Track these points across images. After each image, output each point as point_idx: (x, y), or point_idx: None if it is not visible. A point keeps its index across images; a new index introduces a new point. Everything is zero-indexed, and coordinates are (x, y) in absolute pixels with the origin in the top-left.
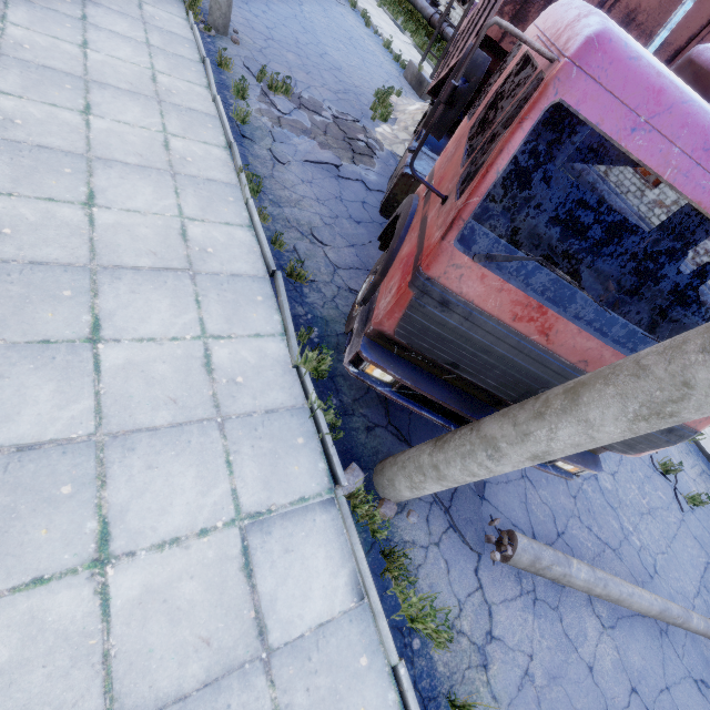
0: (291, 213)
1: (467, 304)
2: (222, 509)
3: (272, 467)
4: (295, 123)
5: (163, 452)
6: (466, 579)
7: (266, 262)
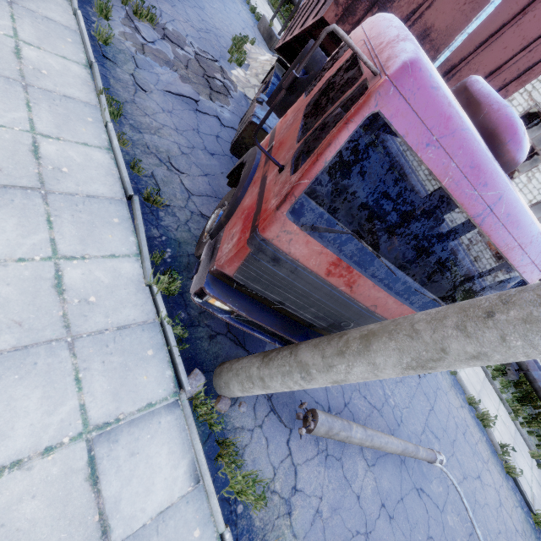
0: (150, 140)
1: (294, 262)
2: (69, 425)
3: (122, 379)
4: (159, 53)
5: (5, 376)
6: (280, 450)
7: (124, 185)
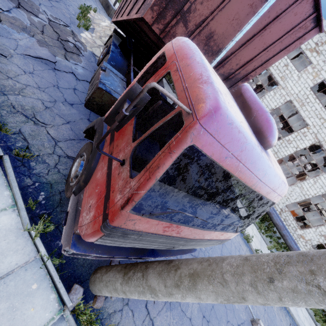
0: (15, 100)
1: (139, 232)
2: None
3: (10, 321)
4: (15, 20)
5: None
6: (142, 314)
7: None
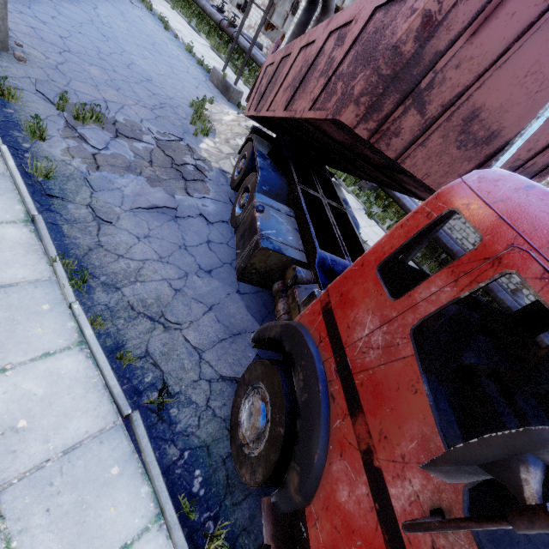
0: (133, 293)
1: None
2: None
3: None
4: (115, 158)
5: None
6: None
7: (114, 399)
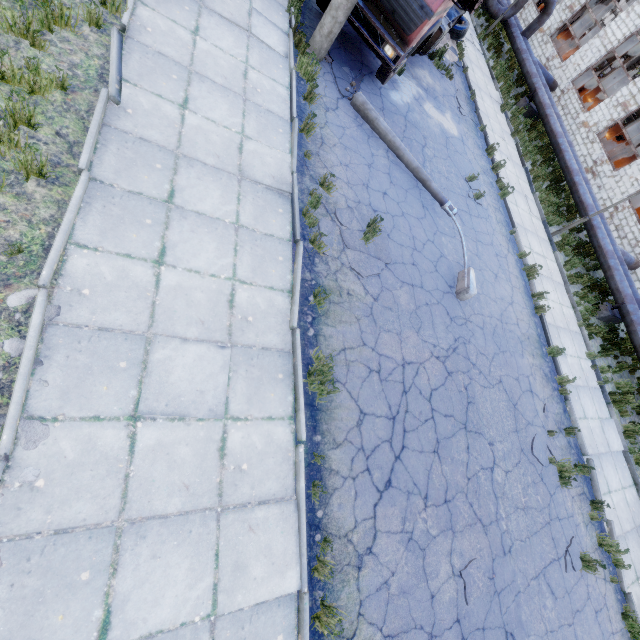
0: None
1: None
2: (245, 0)
3: (267, 9)
4: None
5: None
6: (332, 95)
7: None
